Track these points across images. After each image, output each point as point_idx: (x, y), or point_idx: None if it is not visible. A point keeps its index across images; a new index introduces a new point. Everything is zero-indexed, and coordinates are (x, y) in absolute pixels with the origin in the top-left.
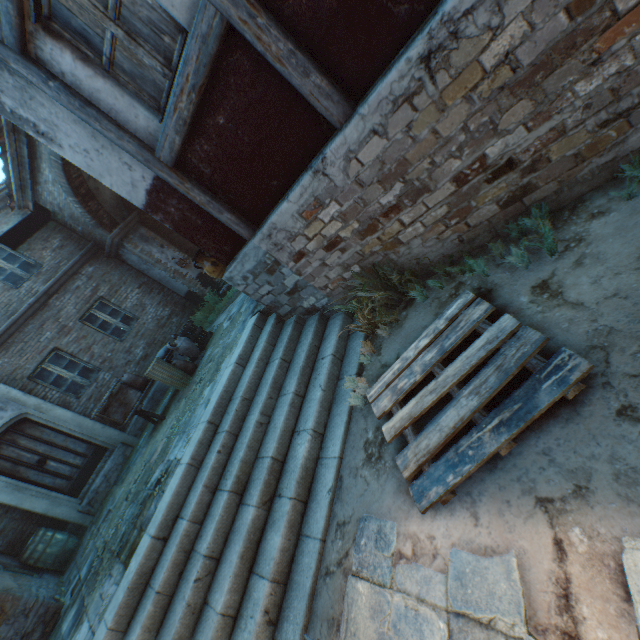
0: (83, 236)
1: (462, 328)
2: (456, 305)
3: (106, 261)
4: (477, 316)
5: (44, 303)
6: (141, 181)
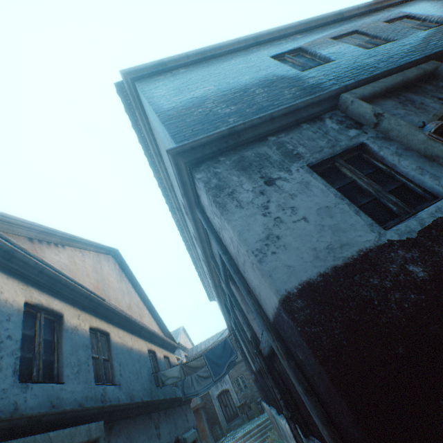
0: None
1: None
2: None
3: None
4: None
5: None
6: None
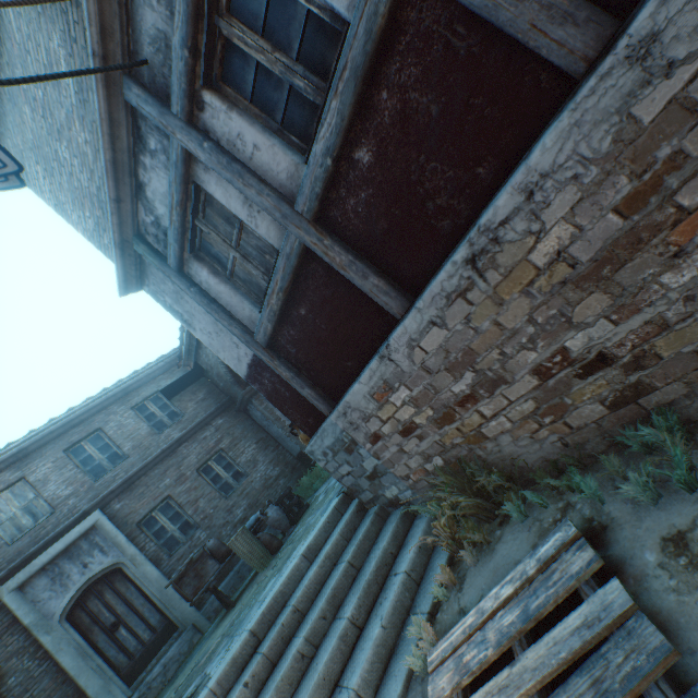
0: (223, 391)
1: (555, 583)
2: (552, 540)
3: (235, 414)
4: (576, 568)
5: (174, 449)
6: (244, 356)
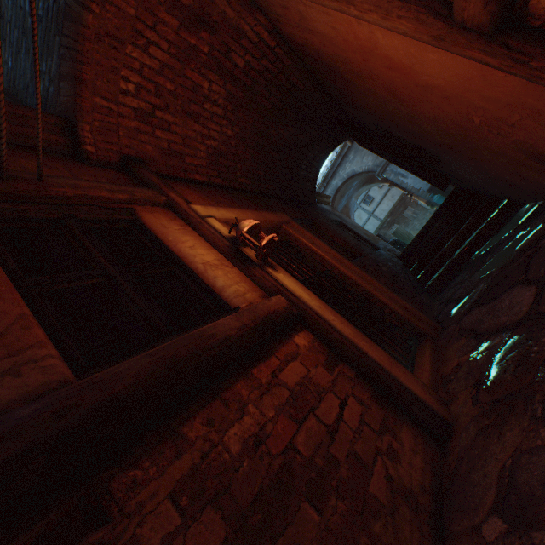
0: None
1: None
2: None
3: None
4: None
5: None
6: None
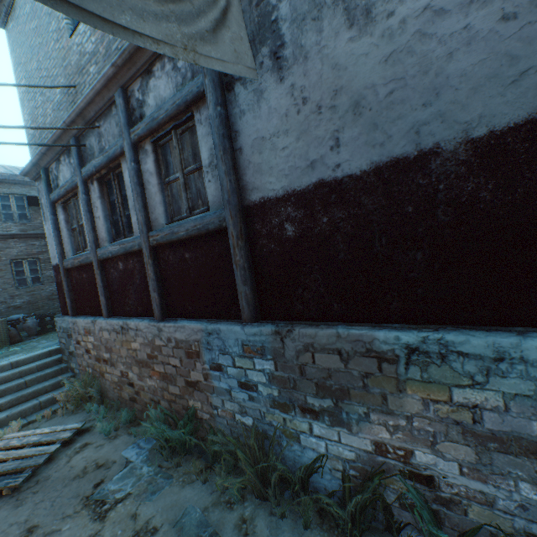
0: None
1: (55, 436)
2: (74, 425)
3: None
4: (63, 436)
5: (6, 238)
6: (58, 259)
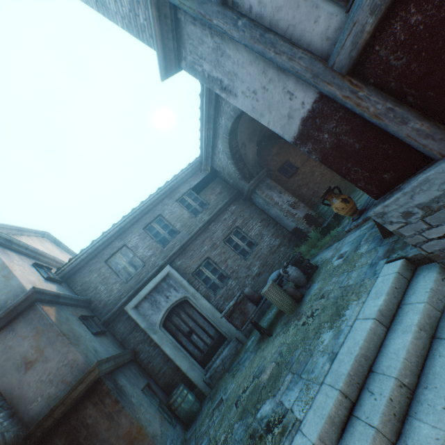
0: (232, 186)
1: None
2: None
3: (242, 202)
4: None
5: (206, 227)
6: (298, 109)
